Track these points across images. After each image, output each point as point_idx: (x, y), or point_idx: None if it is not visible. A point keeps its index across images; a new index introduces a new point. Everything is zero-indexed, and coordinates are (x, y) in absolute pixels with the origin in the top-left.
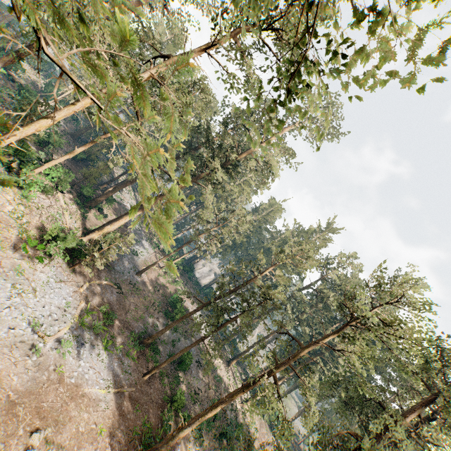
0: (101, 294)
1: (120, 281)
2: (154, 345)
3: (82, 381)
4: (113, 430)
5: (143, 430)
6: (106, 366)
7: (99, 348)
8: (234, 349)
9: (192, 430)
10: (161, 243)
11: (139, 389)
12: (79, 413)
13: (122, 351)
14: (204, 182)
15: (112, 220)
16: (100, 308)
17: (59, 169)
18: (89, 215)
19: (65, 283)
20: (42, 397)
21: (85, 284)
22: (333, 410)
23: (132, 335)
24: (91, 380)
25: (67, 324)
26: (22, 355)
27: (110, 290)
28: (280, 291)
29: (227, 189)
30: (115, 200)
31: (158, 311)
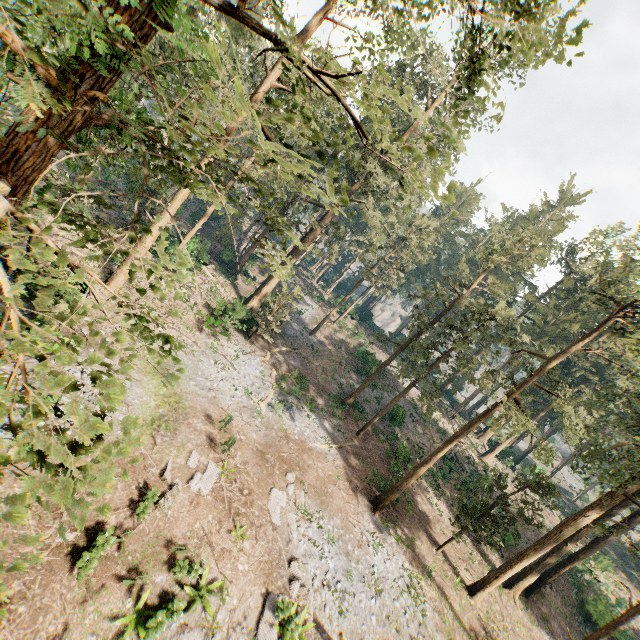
0: (285, 361)
1: (297, 346)
2: (357, 404)
3: (304, 438)
4: (348, 477)
5: (375, 480)
6: (318, 426)
7: (305, 411)
8: (453, 401)
9: (427, 482)
10: (323, 294)
11: (357, 445)
12: (314, 462)
13: (327, 412)
14: (357, 196)
15: (266, 280)
16: (290, 374)
17: (194, 239)
18: (238, 282)
19: (251, 355)
20: (280, 449)
21: (267, 353)
22: (621, 456)
23: (330, 397)
24: (311, 437)
25: (269, 391)
26: (249, 417)
27: (291, 356)
28: (501, 304)
29: (393, 194)
30: (257, 257)
31: (348, 370)
